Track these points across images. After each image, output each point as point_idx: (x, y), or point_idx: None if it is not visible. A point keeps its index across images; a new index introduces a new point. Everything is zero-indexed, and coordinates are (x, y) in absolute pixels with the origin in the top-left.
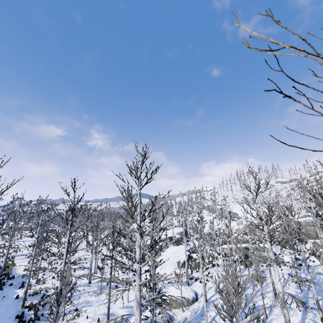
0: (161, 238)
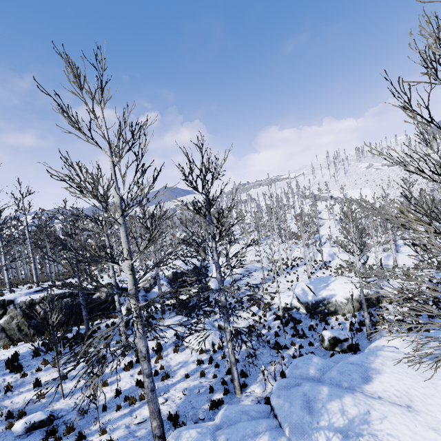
0: None
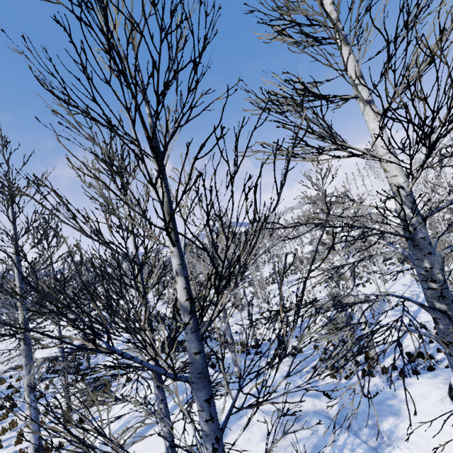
0: (288, 263)
